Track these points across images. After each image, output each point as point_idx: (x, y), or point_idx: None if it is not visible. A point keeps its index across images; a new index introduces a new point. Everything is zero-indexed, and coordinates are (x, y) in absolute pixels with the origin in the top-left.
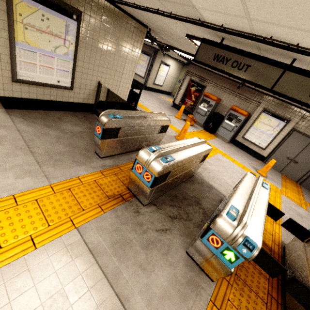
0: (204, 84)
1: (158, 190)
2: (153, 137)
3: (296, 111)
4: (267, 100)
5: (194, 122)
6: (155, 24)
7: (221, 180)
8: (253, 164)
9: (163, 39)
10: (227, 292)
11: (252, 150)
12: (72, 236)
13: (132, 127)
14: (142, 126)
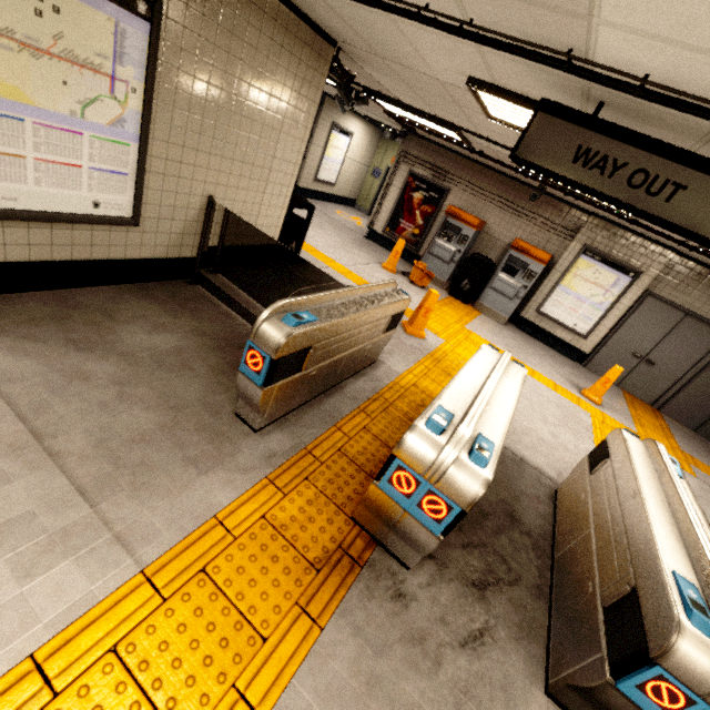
0: (445, 185)
1: None
2: (371, 346)
3: (654, 252)
4: (592, 226)
5: (429, 280)
6: (370, 41)
7: (531, 436)
8: (568, 375)
9: (365, 77)
10: None
11: (557, 340)
12: None
13: (336, 337)
14: (356, 328)
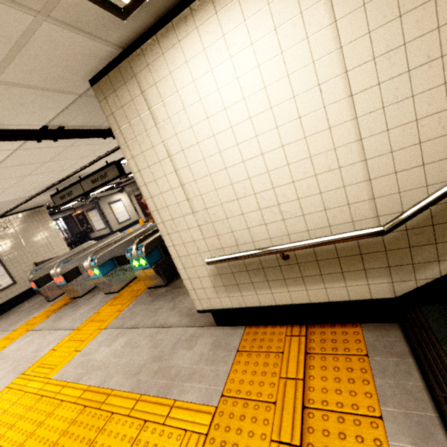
0: None
1: (82, 282)
2: None
3: None
4: None
5: None
6: (39, 203)
7: None
8: None
9: None
10: (126, 290)
11: None
12: (28, 333)
13: None
14: None
